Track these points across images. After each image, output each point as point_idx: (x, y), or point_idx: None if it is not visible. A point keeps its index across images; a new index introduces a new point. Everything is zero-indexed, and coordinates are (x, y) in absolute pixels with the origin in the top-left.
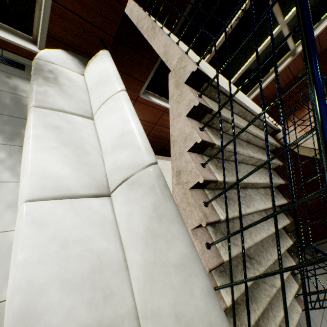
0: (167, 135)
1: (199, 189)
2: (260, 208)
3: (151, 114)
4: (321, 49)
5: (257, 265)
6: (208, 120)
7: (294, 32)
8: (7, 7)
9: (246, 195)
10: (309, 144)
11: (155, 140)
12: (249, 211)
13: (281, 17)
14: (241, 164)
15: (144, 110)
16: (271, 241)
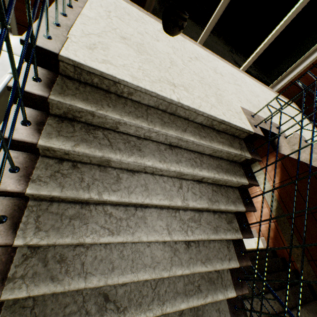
0: None
1: (15, 198)
2: (148, 239)
3: None
4: None
5: (114, 313)
6: (61, 111)
7: None
8: None
9: (131, 216)
10: (315, 161)
11: None
12: (107, 241)
13: None
14: (140, 175)
15: None
16: (181, 285)
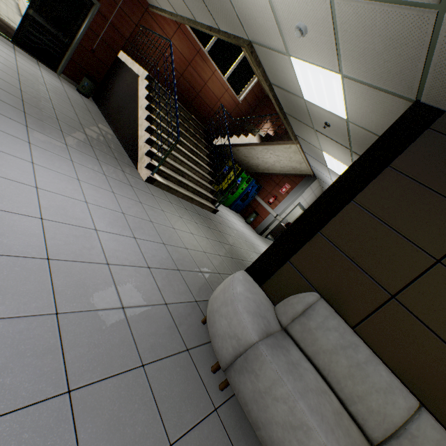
0: (197, 85)
1: None
2: None
3: (188, 49)
4: None
5: None
6: None
7: None
8: None
9: None
10: None
11: (186, 86)
12: None
13: None
14: None
15: (183, 42)
16: None
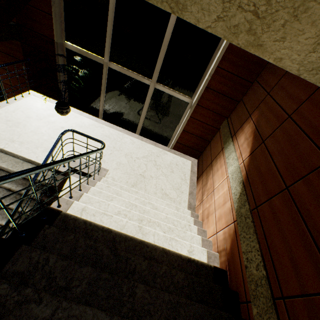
0: None
1: None
2: None
3: None
4: (235, 98)
5: None
6: None
7: (177, 88)
8: (2, 100)
9: None
10: None
11: None
12: None
13: (146, 80)
14: None
15: None
16: None
